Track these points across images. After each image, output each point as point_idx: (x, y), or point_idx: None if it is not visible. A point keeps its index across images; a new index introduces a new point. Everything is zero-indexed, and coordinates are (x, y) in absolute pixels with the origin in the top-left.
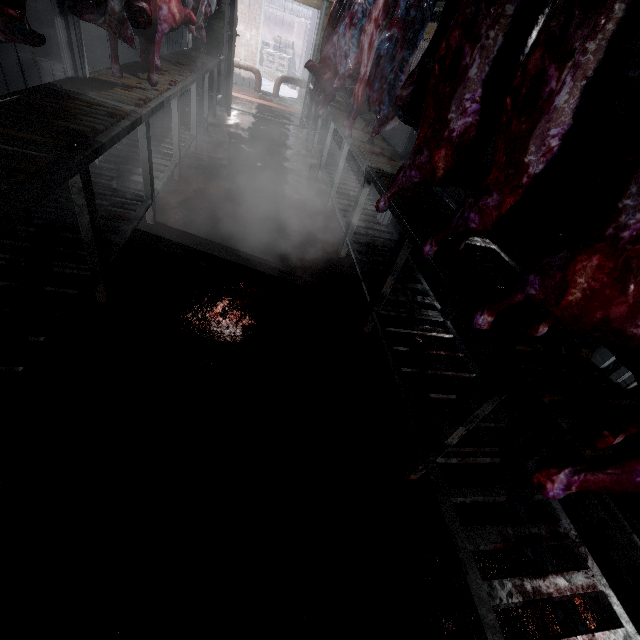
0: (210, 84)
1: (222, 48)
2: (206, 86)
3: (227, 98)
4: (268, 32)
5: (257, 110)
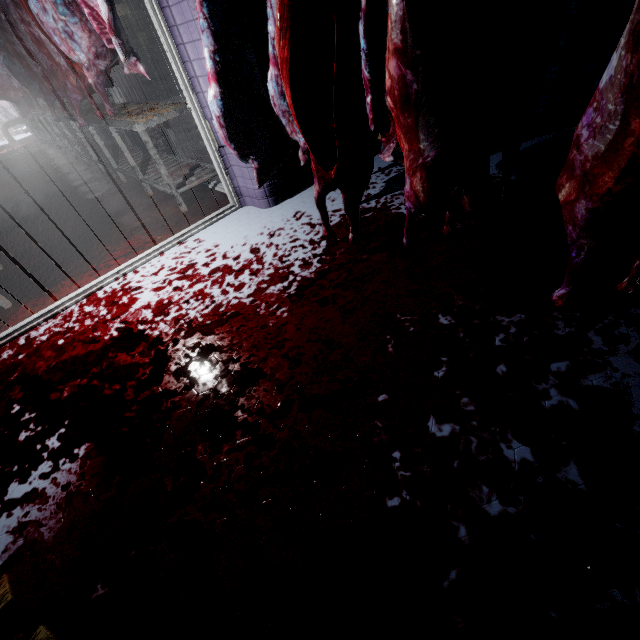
0: None
1: None
2: None
3: None
4: None
5: (6, 156)
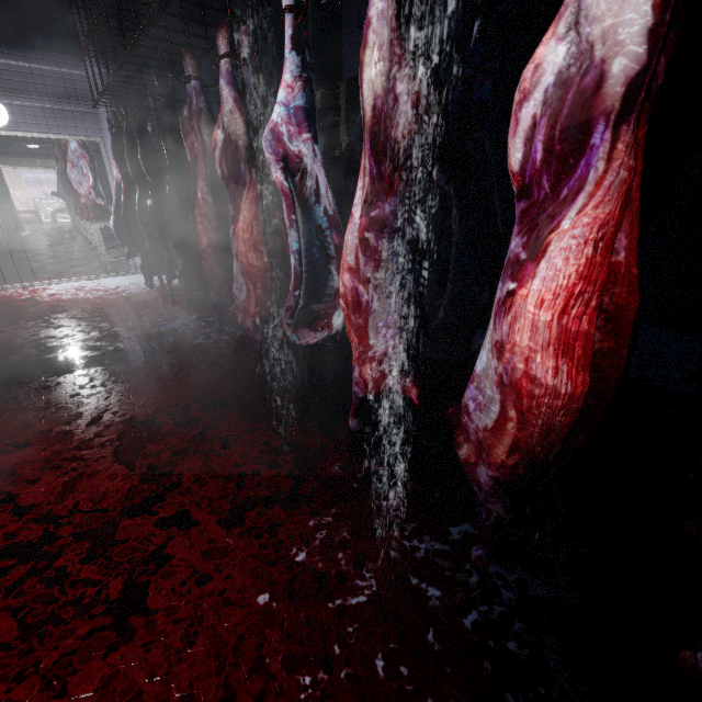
0: (4, 222)
1: (4, 202)
2: (4, 217)
3: (18, 224)
4: (38, 191)
5: (43, 228)
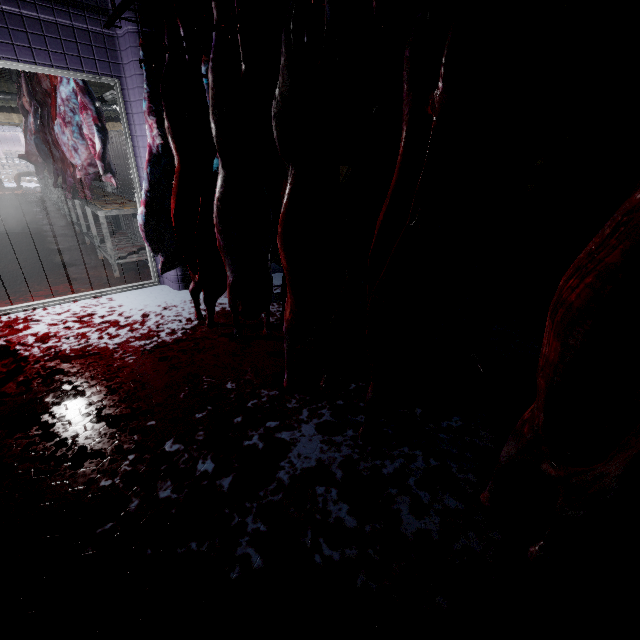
0: None
1: None
2: None
3: None
4: None
5: (6, 196)
